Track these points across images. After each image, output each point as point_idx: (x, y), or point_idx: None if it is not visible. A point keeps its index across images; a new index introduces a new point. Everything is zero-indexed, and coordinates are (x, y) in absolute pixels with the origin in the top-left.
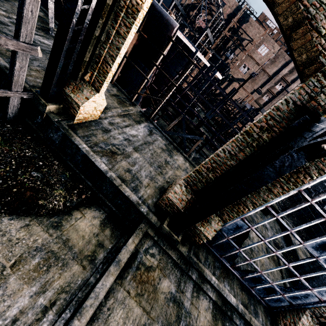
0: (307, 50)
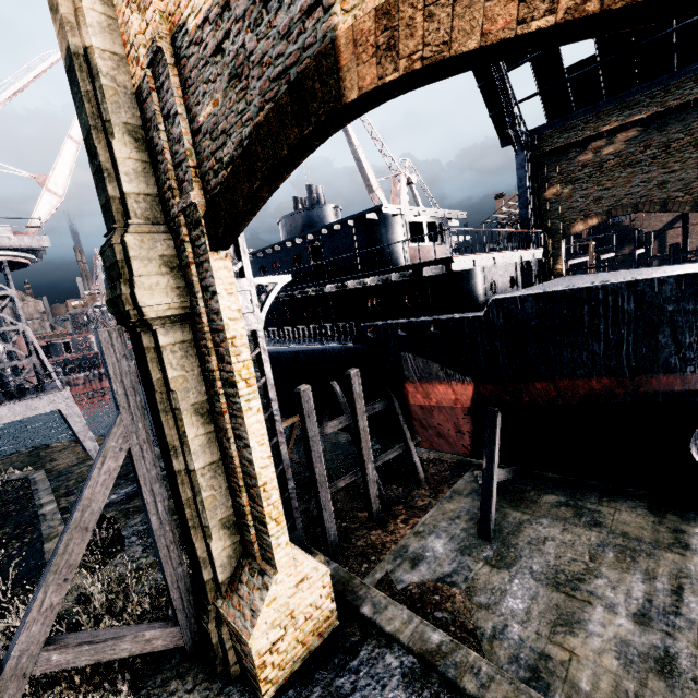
0: (685, 205)
